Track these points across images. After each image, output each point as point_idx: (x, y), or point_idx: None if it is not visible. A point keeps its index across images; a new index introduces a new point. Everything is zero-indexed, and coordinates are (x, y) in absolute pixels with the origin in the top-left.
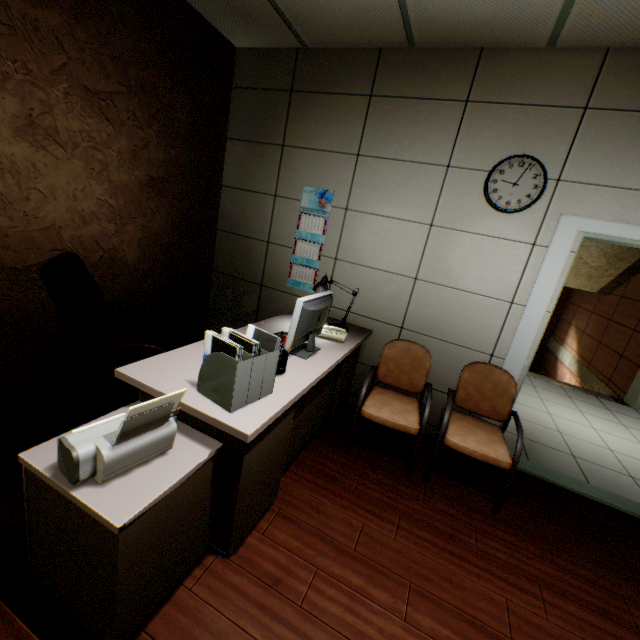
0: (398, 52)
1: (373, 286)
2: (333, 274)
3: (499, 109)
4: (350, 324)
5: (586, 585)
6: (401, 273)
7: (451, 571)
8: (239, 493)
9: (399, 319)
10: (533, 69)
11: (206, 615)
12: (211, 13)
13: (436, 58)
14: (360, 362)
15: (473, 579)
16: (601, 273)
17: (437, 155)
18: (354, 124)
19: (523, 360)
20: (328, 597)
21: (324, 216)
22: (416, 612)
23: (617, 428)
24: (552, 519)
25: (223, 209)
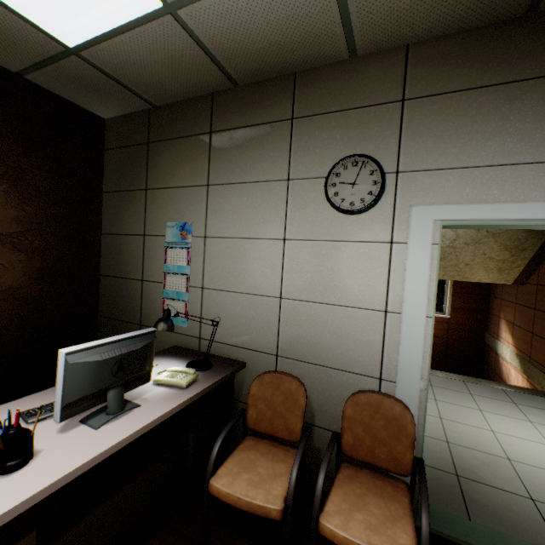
0: (227, 92)
1: (241, 311)
2: (202, 304)
3: (322, 119)
4: (222, 358)
5: None
6: (265, 294)
7: None
8: None
9: (272, 345)
10: (344, 78)
11: None
12: (63, 91)
13: (259, 90)
14: (242, 401)
15: None
16: (509, 265)
17: (276, 171)
18: (201, 159)
19: (417, 381)
20: None
21: (187, 247)
22: None
23: None
24: None
25: (104, 255)
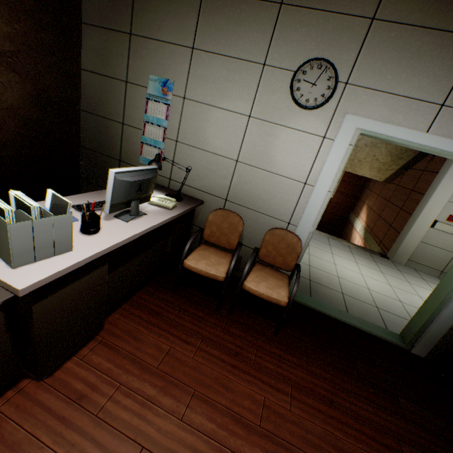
0: None
1: (205, 165)
2: (175, 154)
3: (306, 13)
4: (187, 195)
5: (325, 383)
6: (226, 156)
7: (229, 380)
8: (37, 334)
9: (224, 193)
10: None
11: (6, 429)
12: None
13: None
14: (196, 225)
15: (244, 384)
16: (387, 167)
17: (256, 53)
18: (189, 18)
19: (310, 227)
20: (123, 406)
21: (166, 103)
22: (192, 412)
23: (377, 274)
24: (315, 338)
25: (84, 91)
